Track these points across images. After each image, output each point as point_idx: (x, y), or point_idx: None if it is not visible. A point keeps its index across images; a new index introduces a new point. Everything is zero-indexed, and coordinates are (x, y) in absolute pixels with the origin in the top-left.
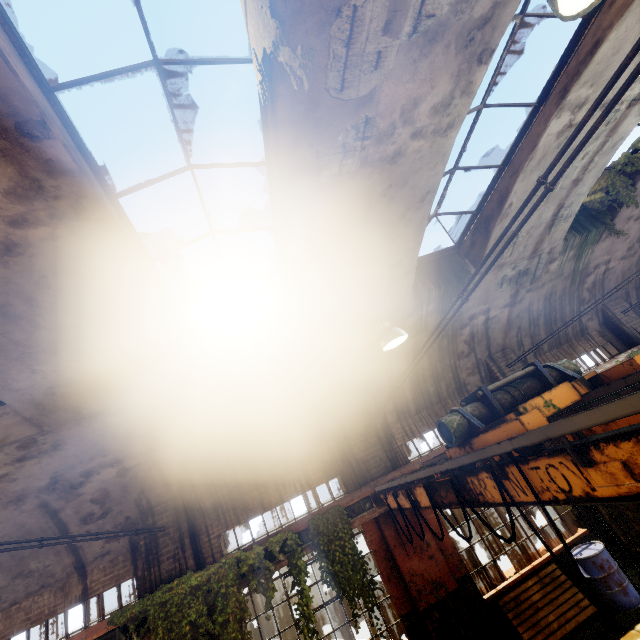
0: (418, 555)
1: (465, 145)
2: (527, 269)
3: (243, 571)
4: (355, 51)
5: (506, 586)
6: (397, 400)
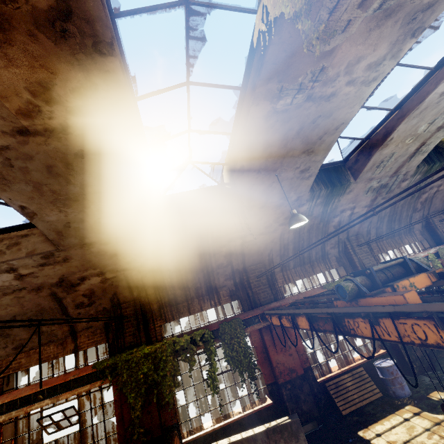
0: (283, 352)
1: (374, 91)
2: (387, 184)
3: (177, 348)
4: (334, 17)
5: (332, 376)
6: (283, 258)
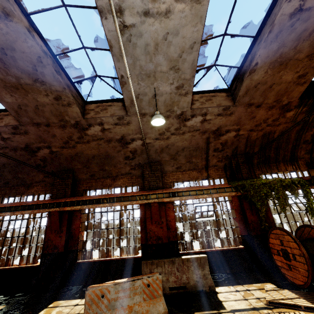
0: None
1: None
2: None
3: (283, 184)
4: None
5: None
6: None
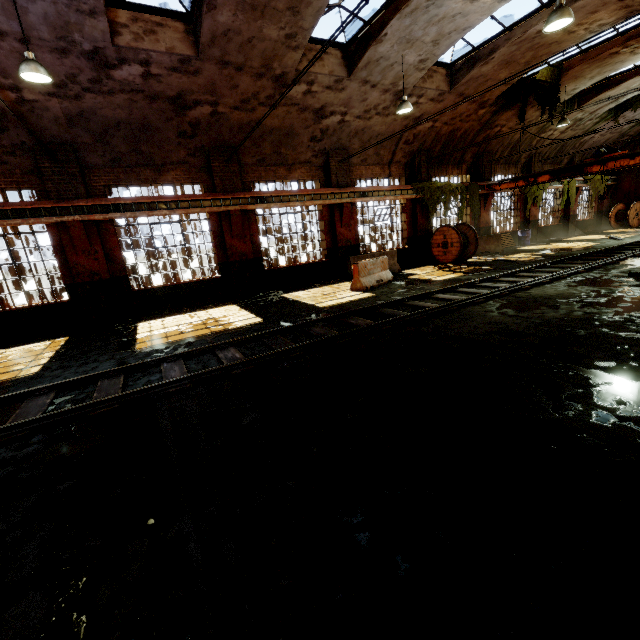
0: (486, 212)
1: None
2: (583, 118)
3: (451, 189)
4: None
5: (497, 233)
6: (502, 154)
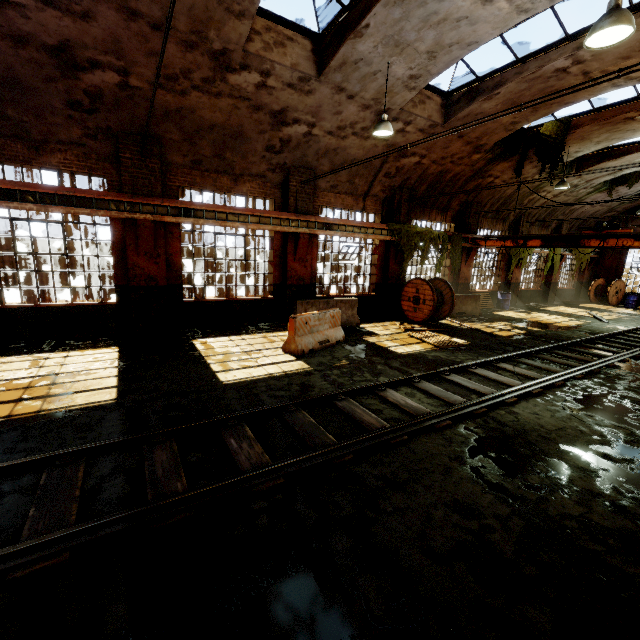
0: (467, 267)
1: None
2: (579, 185)
3: (432, 237)
4: None
5: (476, 291)
6: (491, 207)
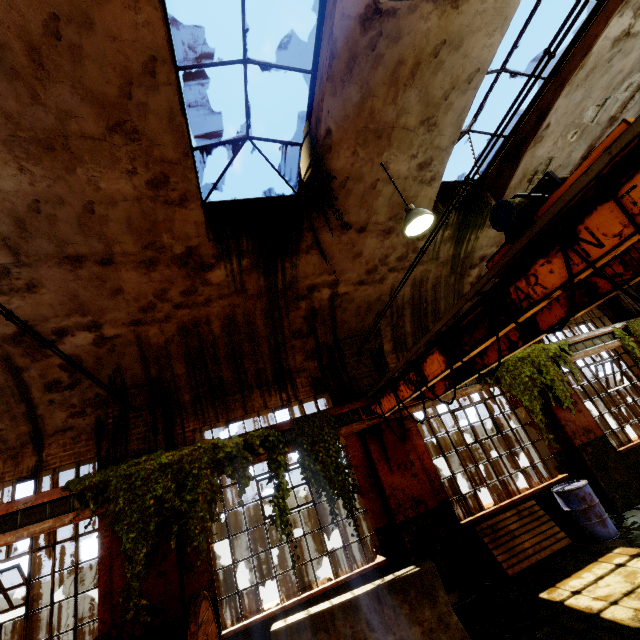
0: (401, 472)
1: (519, 39)
2: None
3: (219, 457)
4: None
5: (484, 514)
6: (396, 330)
